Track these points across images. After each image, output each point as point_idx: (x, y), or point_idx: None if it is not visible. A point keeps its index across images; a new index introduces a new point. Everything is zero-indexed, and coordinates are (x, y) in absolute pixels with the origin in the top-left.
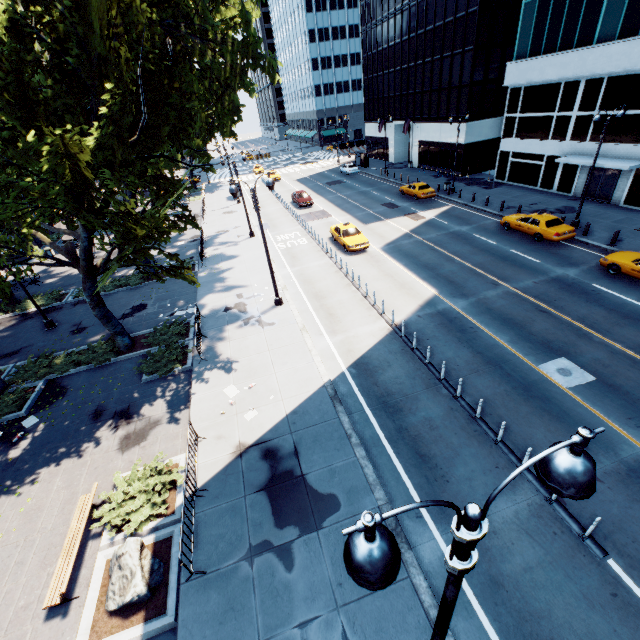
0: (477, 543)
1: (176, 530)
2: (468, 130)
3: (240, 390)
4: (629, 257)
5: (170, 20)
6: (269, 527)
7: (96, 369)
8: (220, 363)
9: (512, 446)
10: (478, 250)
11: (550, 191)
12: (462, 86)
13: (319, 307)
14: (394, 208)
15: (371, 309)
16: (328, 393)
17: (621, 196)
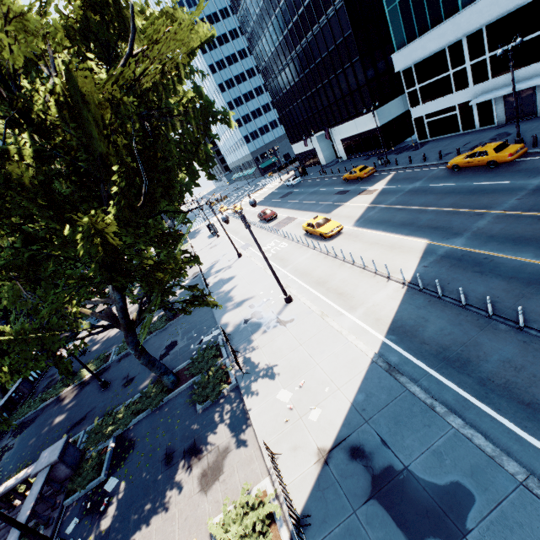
0: None
1: None
2: (379, 115)
3: (292, 392)
4: None
5: (143, 111)
6: None
7: (153, 413)
8: (261, 371)
9: None
10: (442, 195)
11: (474, 130)
12: (361, 87)
13: (326, 291)
14: (346, 193)
15: (375, 276)
16: (381, 367)
17: None
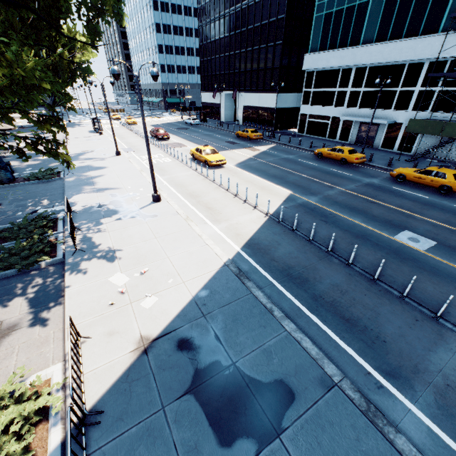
0: (451, 404)
1: None
2: (279, 98)
3: (130, 277)
4: (409, 170)
5: None
6: (211, 449)
7: None
8: (100, 252)
9: (416, 299)
10: (307, 168)
11: (334, 140)
12: (274, 68)
13: (196, 203)
14: (235, 144)
15: (244, 203)
16: (232, 271)
17: (379, 143)
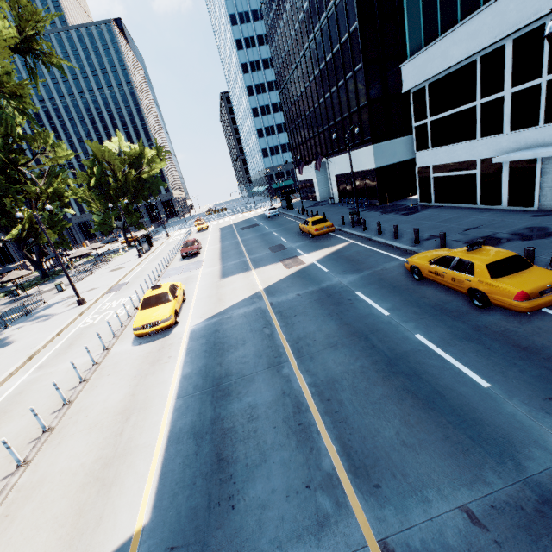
0: None
1: None
2: (377, 152)
3: None
4: None
5: None
6: None
7: None
8: None
9: None
10: (346, 333)
11: (498, 207)
12: (360, 108)
13: None
14: (277, 251)
15: None
16: None
17: None
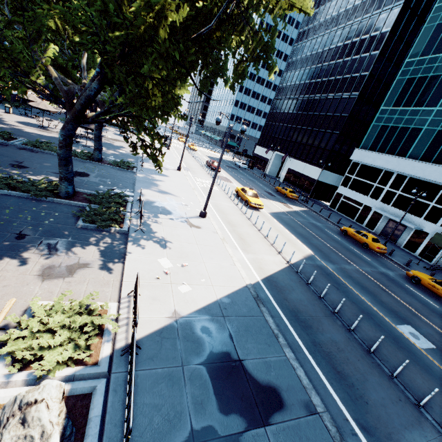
0: None
1: (99, 386)
2: (321, 173)
3: (173, 265)
4: (425, 275)
5: None
6: (212, 410)
7: (29, 199)
8: (155, 238)
9: (404, 384)
10: (331, 239)
11: (361, 225)
12: (326, 149)
13: (232, 230)
14: (272, 196)
15: (271, 246)
16: (251, 293)
17: (402, 242)
